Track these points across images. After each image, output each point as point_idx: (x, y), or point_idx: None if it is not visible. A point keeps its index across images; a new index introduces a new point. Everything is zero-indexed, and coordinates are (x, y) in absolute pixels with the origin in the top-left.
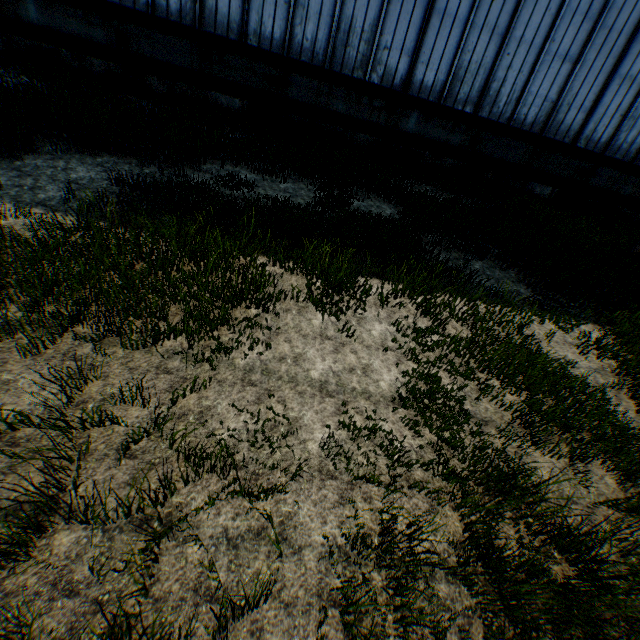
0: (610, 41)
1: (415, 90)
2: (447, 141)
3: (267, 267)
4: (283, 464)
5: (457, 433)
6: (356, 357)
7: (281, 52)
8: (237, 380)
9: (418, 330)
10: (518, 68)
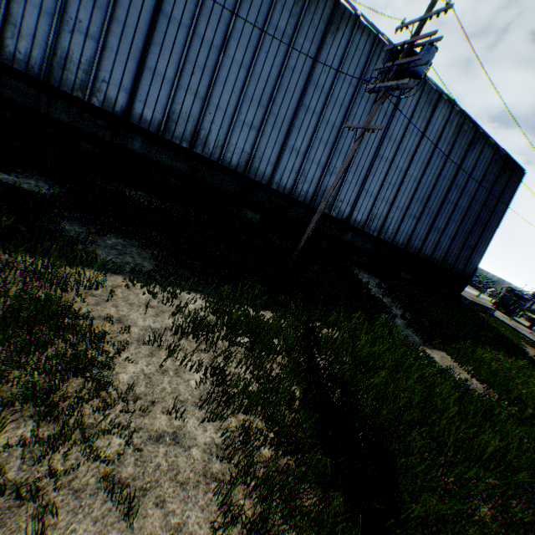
0: (279, 123)
1: (136, 120)
2: (172, 166)
3: None
4: None
5: None
6: None
7: None
8: None
9: None
10: (219, 124)
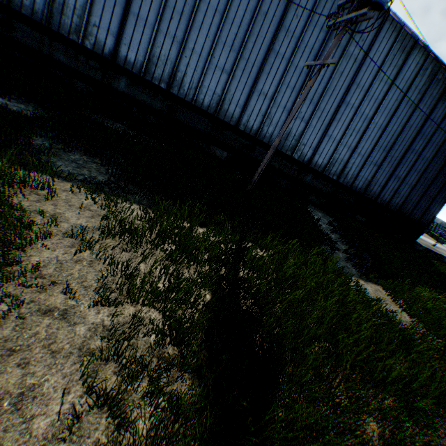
0: (249, 68)
1: (121, 62)
2: (152, 105)
3: None
4: None
5: None
6: None
7: (3, 1)
8: None
9: None
10: (194, 68)
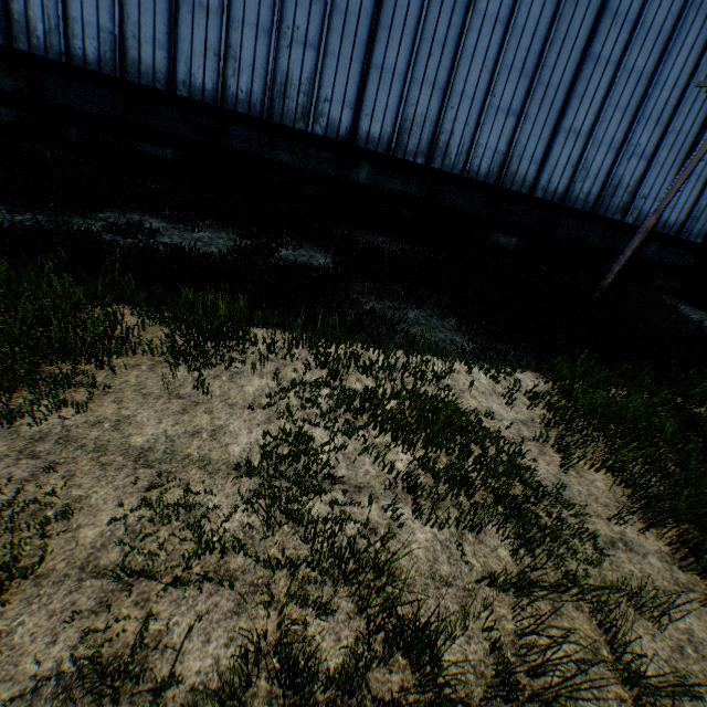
0: (549, 97)
1: (362, 142)
2: (403, 193)
3: (132, 318)
4: (27, 561)
5: (306, 504)
6: (209, 417)
7: (215, 103)
8: (14, 452)
9: (305, 384)
10: (464, 121)
